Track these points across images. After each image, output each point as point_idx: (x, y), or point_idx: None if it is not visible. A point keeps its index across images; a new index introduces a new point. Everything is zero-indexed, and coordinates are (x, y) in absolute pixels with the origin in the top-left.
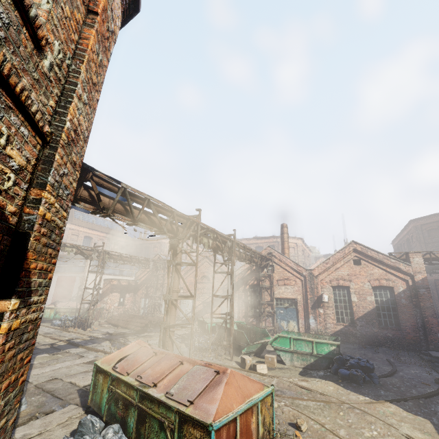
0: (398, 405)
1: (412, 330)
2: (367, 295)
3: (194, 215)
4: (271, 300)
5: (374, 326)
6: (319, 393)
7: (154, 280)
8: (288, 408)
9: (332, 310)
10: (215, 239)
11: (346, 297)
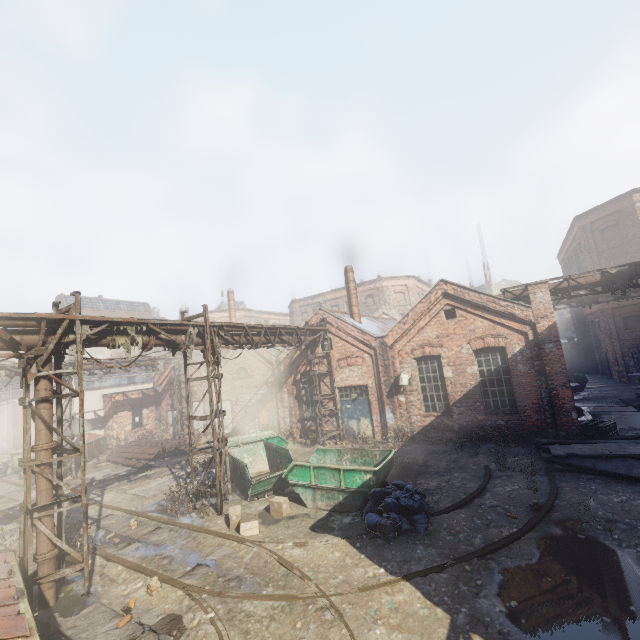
0: (420, 584)
1: (534, 411)
2: (466, 366)
3: (71, 305)
4: (332, 392)
5: (479, 412)
6: (299, 575)
7: (174, 385)
8: (208, 628)
9: (417, 395)
10: (151, 332)
11: (436, 372)
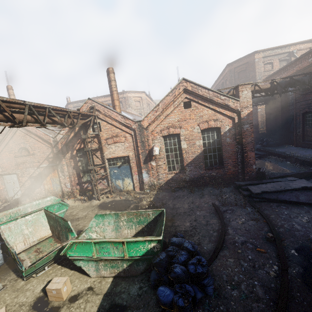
0: None
1: (233, 166)
2: (196, 140)
3: None
4: (103, 162)
5: (201, 169)
6: None
7: None
8: None
9: (163, 161)
10: None
11: (176, 145)
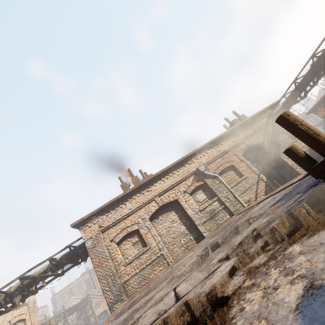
0: None
1: None
2: None
3: (44, 319)
4: (95, 319)
5: None
6: None
7: None
8: None
9: None
10: (55, 319)
11: None
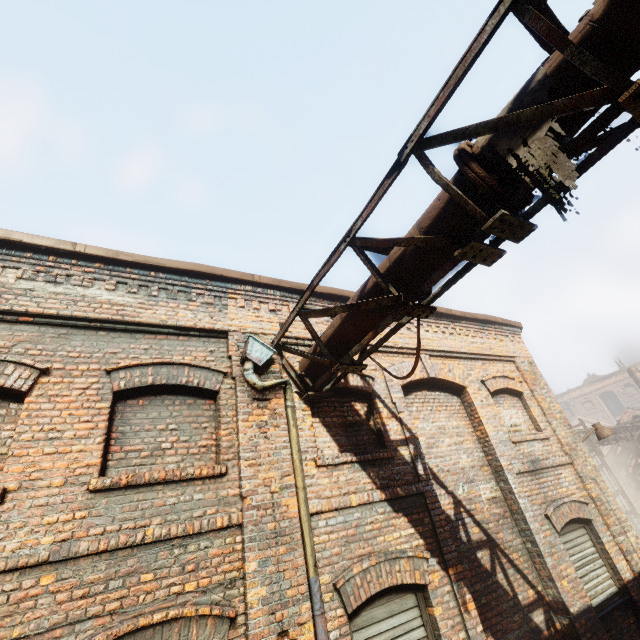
0: None
1: None
2: None
3: None
4: None
5: None
6: None
7: None
8: None
9: None
10: None
11: None
